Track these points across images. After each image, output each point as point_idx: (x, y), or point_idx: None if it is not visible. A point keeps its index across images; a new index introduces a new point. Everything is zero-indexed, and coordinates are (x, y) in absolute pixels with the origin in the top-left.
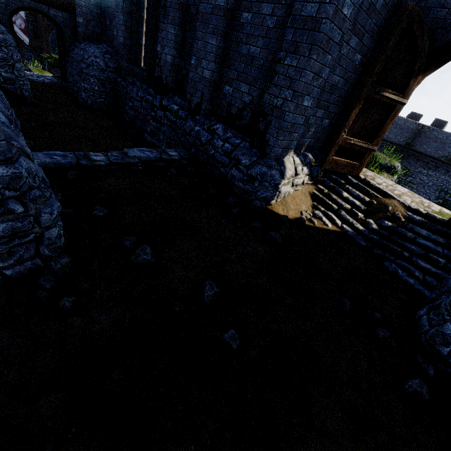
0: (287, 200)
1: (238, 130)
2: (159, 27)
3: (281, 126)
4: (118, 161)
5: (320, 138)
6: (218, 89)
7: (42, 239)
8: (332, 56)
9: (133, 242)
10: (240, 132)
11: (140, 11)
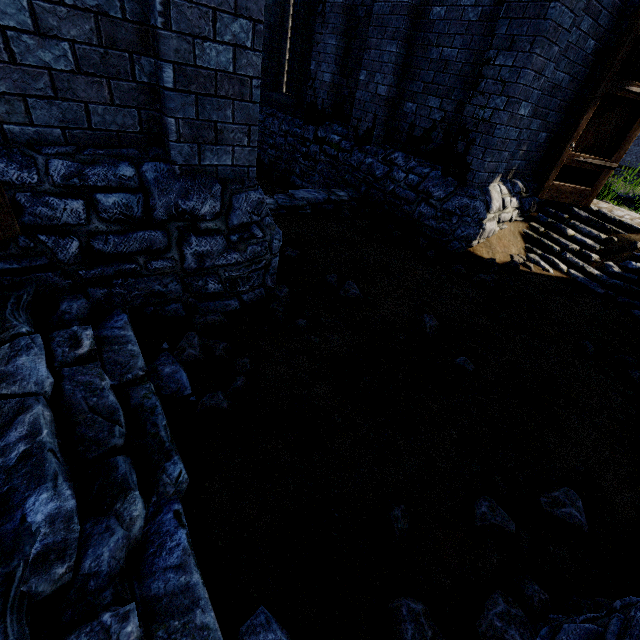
0: (491, 241)
1: (424, 157)
2: (314, 39)
3: (489, 144)
4: (287, 204)
5: (533, 159)
6: (395, 109)
7: (269, 268)
8: (559, 47)
9: (336, 279)
10: (427, 159)
11: (284, 22)
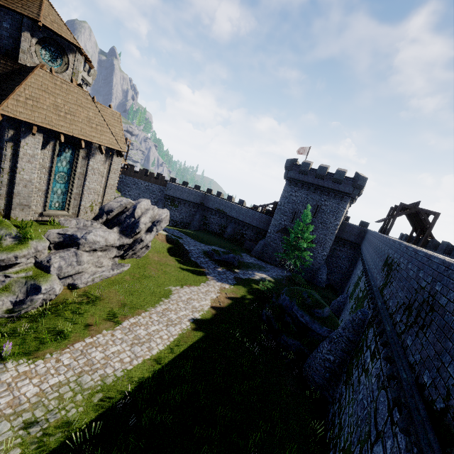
0: None
1: None
2: None
3: None
4: None
5: None
6: None
7: None
8: None
9: None
10: None
11: None
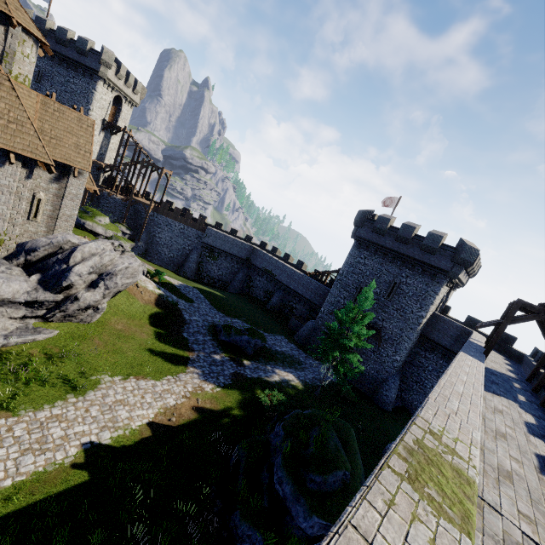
0: None
1: None
2: None
3: None
4: None
5: None
6: None
7: None
8: None
9: None
10: None
11: None
